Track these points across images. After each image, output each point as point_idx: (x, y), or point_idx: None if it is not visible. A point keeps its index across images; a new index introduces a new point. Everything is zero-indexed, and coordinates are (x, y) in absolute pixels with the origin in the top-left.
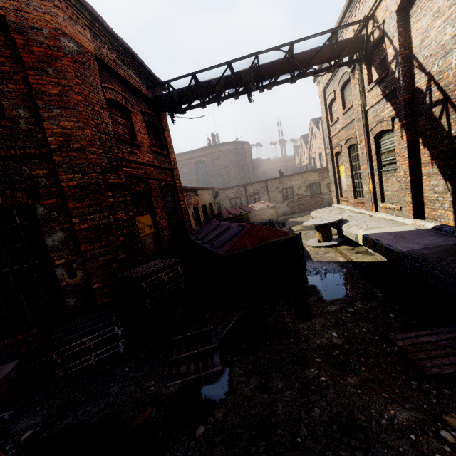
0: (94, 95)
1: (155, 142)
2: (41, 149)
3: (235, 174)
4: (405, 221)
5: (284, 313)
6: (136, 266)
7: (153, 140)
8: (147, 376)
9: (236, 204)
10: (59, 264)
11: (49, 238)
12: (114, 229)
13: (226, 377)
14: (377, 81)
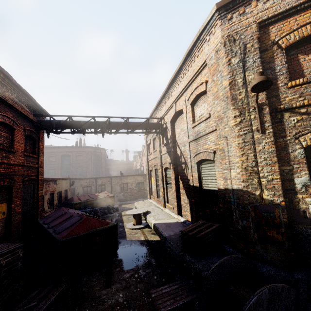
0: None
1: (29, 148)
2: None
3: (92, 167)
4: (174, 216)
5: (96, 283)
6: None
7: (28, 146)
8: None
9: (88, 190)
10: None
11: None
12: None
13: None
14: (165, 144)
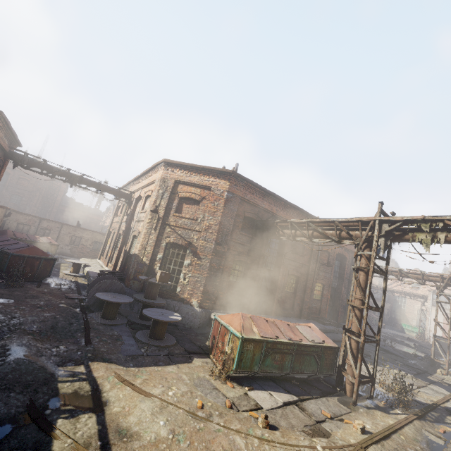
0: None
1: None
2: None
3: (38, 202)
4: None
5: (29, 285)
6: None
7: None
8: None
9: (24, 229)
10: None
11: None
12: None
13: None
14: (127, 215)
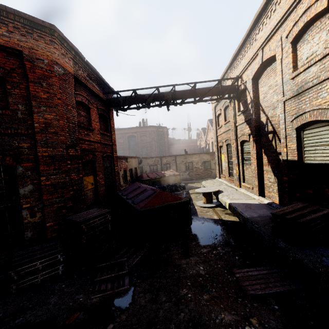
0: (69, 99)
1: (103, 127)
2: (29, 130)
3: (155, 147)
4: (254, 197)
5: (174, 252)
6: (79, 211)
7: (102, 125)
8: (78, 291)
9: (154, 169)
10: (25, 207)
11: (22, 189)
12: (68, 185)
13: (131, 293)
14: (242, 112)
